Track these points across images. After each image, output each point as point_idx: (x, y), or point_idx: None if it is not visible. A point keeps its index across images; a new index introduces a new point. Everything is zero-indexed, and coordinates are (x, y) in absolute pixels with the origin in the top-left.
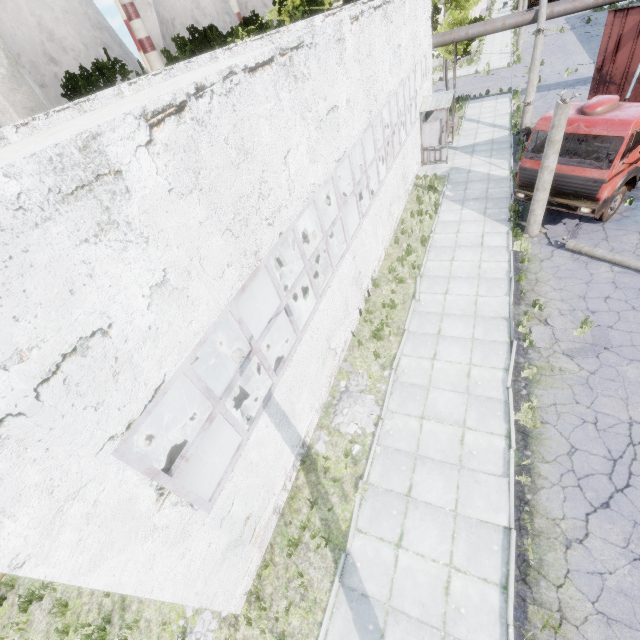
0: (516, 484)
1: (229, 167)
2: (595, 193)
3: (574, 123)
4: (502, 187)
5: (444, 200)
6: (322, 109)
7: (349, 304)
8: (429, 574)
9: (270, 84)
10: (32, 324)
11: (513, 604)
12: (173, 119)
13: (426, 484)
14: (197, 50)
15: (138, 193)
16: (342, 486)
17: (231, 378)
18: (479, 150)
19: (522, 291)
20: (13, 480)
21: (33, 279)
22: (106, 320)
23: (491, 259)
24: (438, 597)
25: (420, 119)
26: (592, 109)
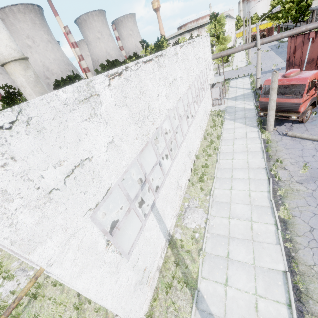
0: (285, 248)
1: (137, 98)
2: (297, 109)
3: (281, 81)
4: (252, 112)
5: (225, 120)
6: (171, 79)
7: (186, 165)
8: (245, 300)
9: (151, 68)
10: (65, 151)
11: (296, 314)
12: (117, 77)
13: (236, 251)
14: (110, 68)
15: (104, 104)
16: (191, 255)
17: (137, 192)
18: (238, 98)
19: (270, 155)
20: (52, 220)
21: (67, 132)
22: (91, 154)
23: (252, 143)
24: (252, 312)
25: (210, 87)
26: (288, 74)
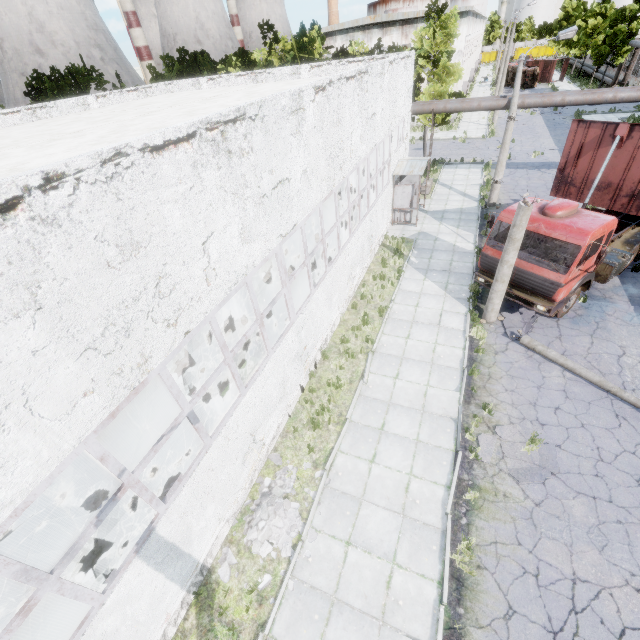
0: None
1: (101, 269)
2: (551, 294)
3: (535, 222)
4: (465, 262)
5: (408, 266)
6: (267, 183)
7: (288, 384)
8: None
9: (187, 163)
10: None
11: None
12: None
13: None
14: (184, 72)
15: None
16: (238, 637)
17: (80, 533)
18: (448, 218)
19: (473, 388)
20: None
21: None
22: None
23: (447, 343)
24: None
25: (393, 181)
26: (553, 212)
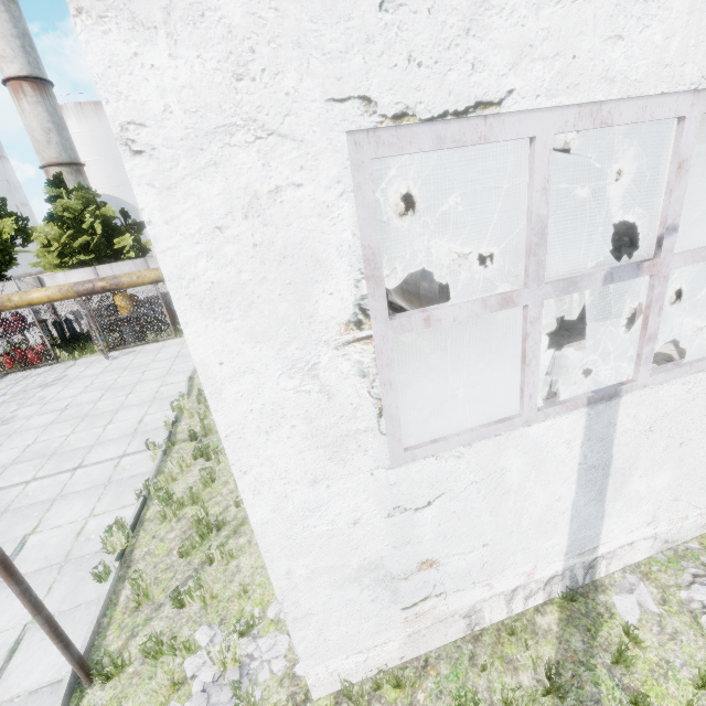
0: None
1: None
2: None
3: None
4: None
5: None
6: None
7: None
8: None
9: None
10: None
11: None
12: None
13: None
14: None
15: None
16: None
17: (582, 272)
18: None
19: None
20: None
21: None
22: None
23: None
24: None
25: None
26: None
